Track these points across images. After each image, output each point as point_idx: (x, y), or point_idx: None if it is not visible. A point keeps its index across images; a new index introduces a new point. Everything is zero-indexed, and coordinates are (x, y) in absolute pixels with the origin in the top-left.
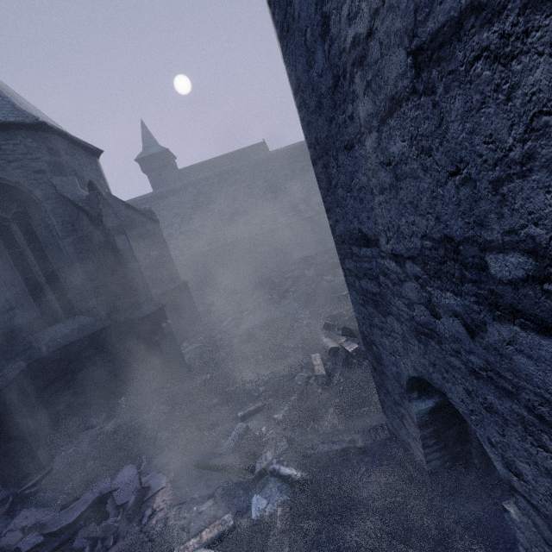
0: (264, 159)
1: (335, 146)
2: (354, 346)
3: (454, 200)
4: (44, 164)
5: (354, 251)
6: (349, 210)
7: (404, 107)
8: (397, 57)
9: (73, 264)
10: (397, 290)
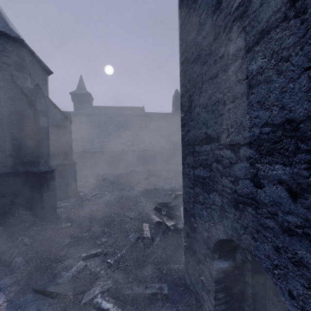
0: (141, 114)
1: (202, 80)
2: (172, 222)
3: (305, 88)
4: (11, 61)
5: (196, 149)
6: (201, 120)
7: (272, 33)
8: (275, 1)
9: (3, 125)
10: (226, 171)
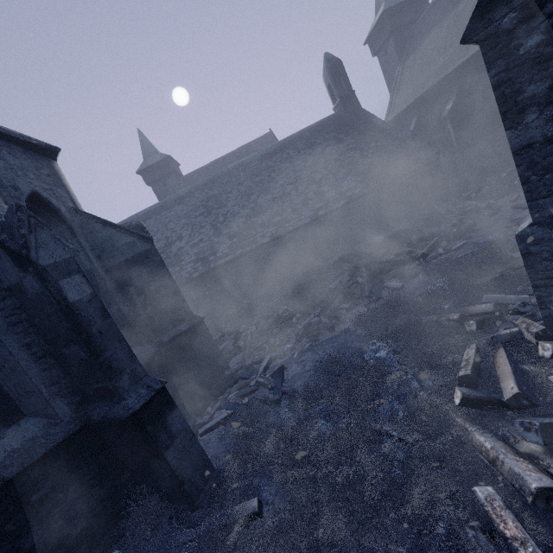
0: (276, 148)
1: None
2: None
3: None
4: None
5: None
6: None
7: None
8: None
9: None
10: None
